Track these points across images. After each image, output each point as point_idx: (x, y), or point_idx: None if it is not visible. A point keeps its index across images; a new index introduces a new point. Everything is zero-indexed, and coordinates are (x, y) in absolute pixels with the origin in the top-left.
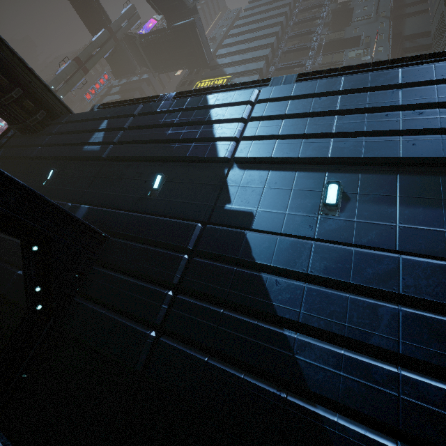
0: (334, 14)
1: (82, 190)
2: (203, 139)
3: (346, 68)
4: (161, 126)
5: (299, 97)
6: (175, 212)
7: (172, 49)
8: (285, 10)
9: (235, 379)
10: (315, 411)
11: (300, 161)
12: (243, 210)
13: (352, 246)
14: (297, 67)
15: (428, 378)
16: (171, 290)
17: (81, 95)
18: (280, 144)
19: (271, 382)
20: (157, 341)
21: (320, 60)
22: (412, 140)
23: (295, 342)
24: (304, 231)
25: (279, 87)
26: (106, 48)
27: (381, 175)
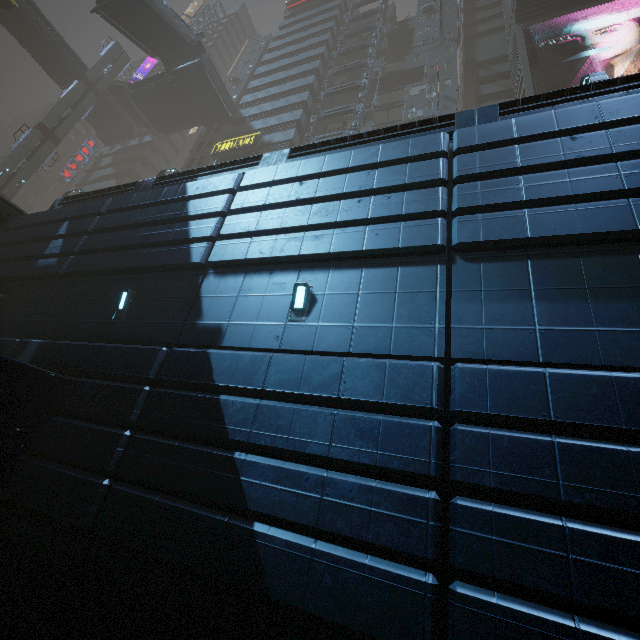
0: (391, 38)
1: (35, 320)
2: (177, 241)
3: (341, 140)
4: (132, 227)
5: (282, 182)
6: (142, 336)
7: (178, 101)
8: (325, 37)
9: (183, 513)
10: (250, 528)
11: (273, 261)
12: (214, 325)
13: (316, 353)
14: (345, 113)
15: (349, 476)
16: (131, 429)
17: (58, 171)
18: (255, 243)
19: (220, 510)
20: (110, 489)
21: (376, 102)
22: (376, 229)
23: (242, 464)
24: (271, 343)
25: (263, 170)
26: (83, 106)
27: (349, 271)
